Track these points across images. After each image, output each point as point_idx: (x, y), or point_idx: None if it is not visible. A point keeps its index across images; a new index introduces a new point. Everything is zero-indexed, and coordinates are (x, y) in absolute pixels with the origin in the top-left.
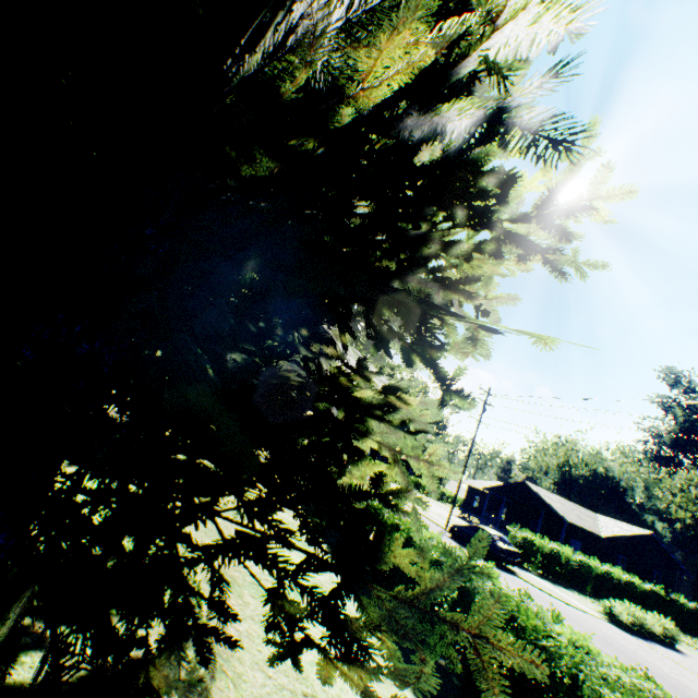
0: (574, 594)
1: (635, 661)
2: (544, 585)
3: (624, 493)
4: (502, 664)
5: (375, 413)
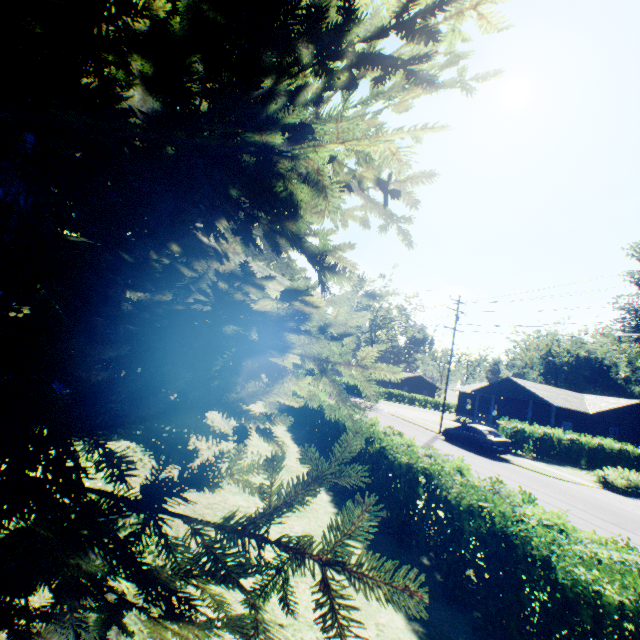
0: (568, 470)
1: (632, 521)
2: (538, 466)
3: (608, 371)
4: (475, 555)
5: (289, 326)
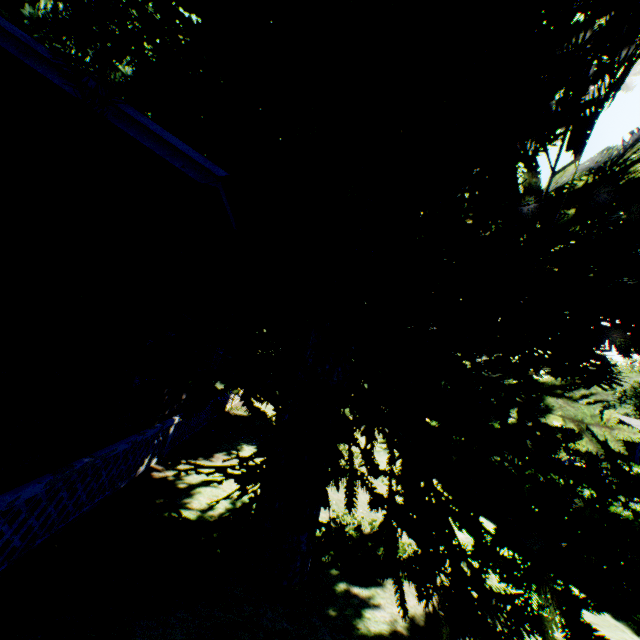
0: None
1: None
2: None
3: None
4: None
5: (554, 392)
